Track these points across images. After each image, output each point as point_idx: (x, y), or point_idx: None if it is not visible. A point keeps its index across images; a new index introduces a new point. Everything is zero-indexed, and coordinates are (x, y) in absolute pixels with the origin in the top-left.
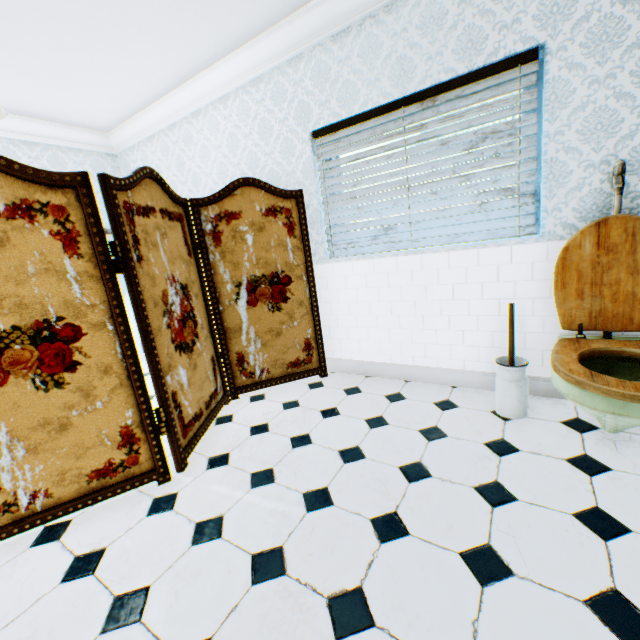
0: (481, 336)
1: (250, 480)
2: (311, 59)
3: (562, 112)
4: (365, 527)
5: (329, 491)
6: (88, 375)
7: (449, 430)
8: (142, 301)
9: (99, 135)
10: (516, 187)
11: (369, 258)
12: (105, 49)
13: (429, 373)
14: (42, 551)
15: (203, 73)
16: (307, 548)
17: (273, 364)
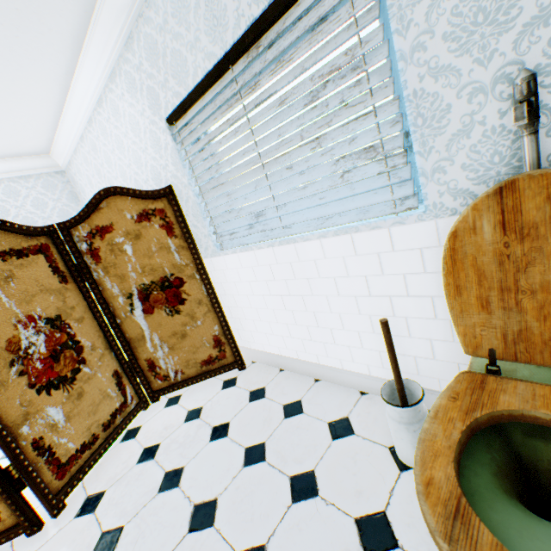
0: (379, 339)
1: (95, 546)
2: (139, 35)
3: (416, 9)
4: None
5: None
6: None
7: (324, 482)
8: None
9: (42, 158)
10: (380, 143)
11: (250, 249)
12: None
13: (336, 374)
14: None
15: (73, 82)
16: None
17: (186, 365)
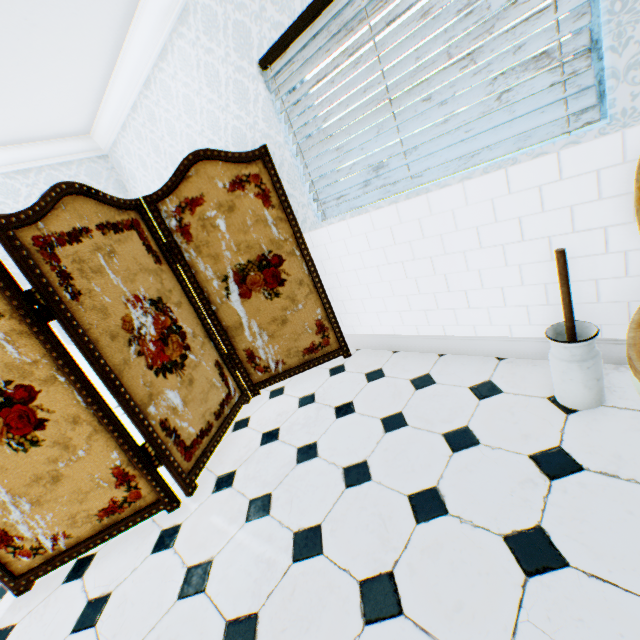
0: (529, 292)
1: (247, 510)
2: None
3: None
4: (351, 594)
5: (321, 531)
6: (59, 429)
7: (483, 433)
8: (88, 343)
9: (82, 140)
10: (555, 47)
11: (364, 212)
12: (14, 45)
13: (466, 344)
14: (68, 590)
15: (131, 29)
16: (282, 620)
17: (287, 354)
